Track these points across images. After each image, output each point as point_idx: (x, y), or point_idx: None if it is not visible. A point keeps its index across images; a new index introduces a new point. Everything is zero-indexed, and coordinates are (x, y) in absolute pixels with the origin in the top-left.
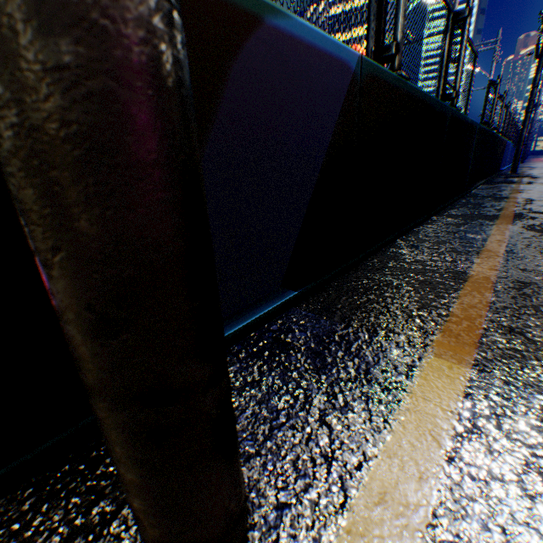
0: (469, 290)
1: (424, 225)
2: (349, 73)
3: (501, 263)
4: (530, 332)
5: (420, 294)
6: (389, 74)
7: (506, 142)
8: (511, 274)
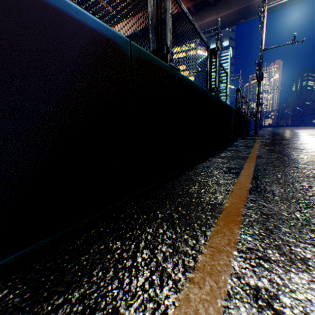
0: (222, 225)
1: (203, 163)
2: (117, 49)
3: (248, 193)
4: (279, 296)
5: (176, 234)
6: (161, 62)
7: (250, 119)
8: (256, 204)
